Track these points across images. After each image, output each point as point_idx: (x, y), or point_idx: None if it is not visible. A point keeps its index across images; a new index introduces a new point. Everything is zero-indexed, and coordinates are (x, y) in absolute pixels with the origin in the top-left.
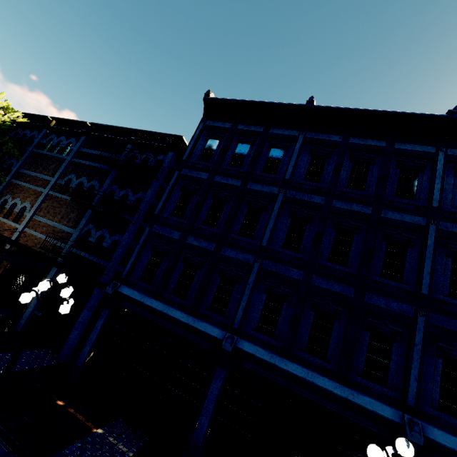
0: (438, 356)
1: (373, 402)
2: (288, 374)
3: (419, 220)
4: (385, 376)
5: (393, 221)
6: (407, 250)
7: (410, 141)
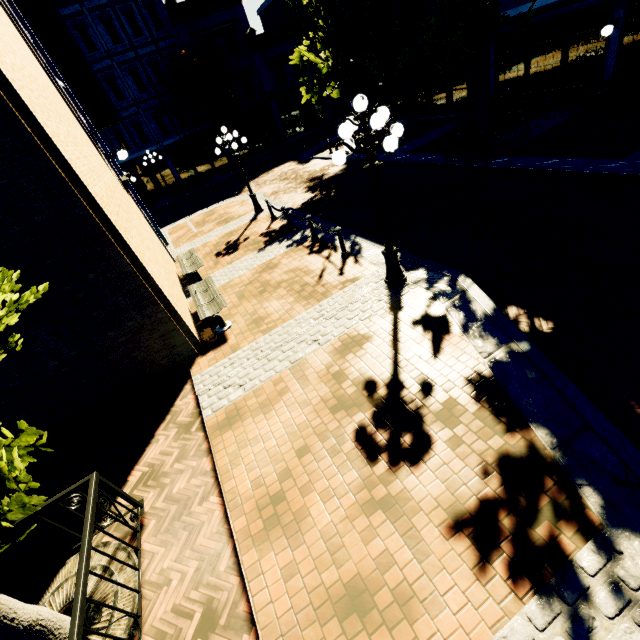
0: (153, 119)
1: (150, 149)
2: (126, 163)
3: (108, 62)
4: (148, 138)
5: (101, 71)
6: (116, 82)
7: (65, 6)
